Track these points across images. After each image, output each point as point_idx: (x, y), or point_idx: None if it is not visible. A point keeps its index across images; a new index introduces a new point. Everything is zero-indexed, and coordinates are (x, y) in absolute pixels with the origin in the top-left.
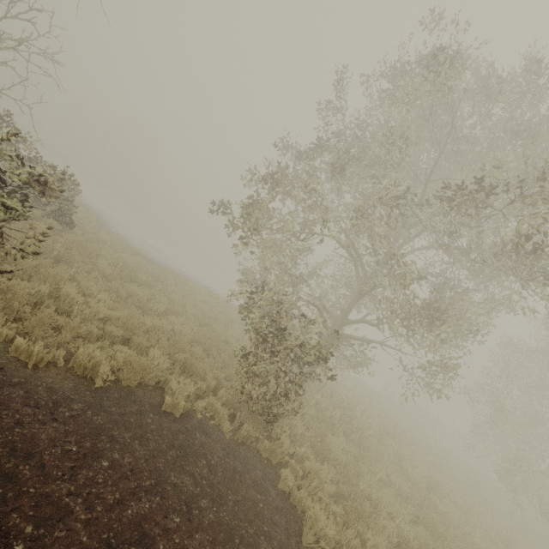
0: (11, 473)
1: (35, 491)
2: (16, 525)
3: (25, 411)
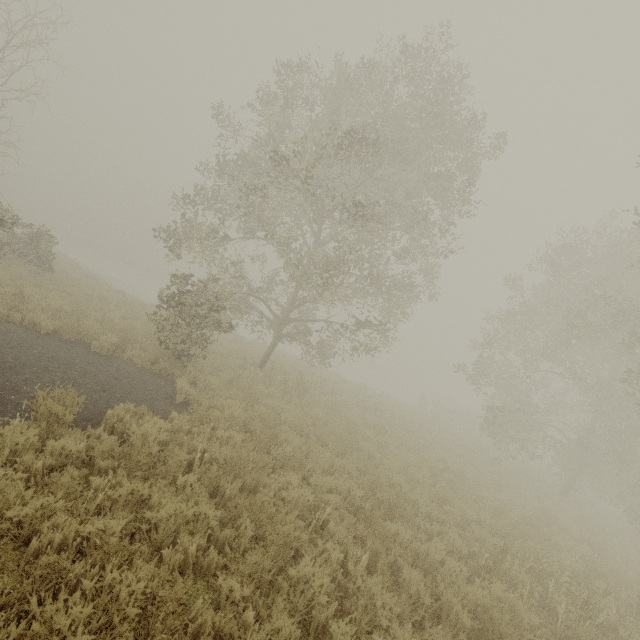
0: None
1: None
2: None
3: None
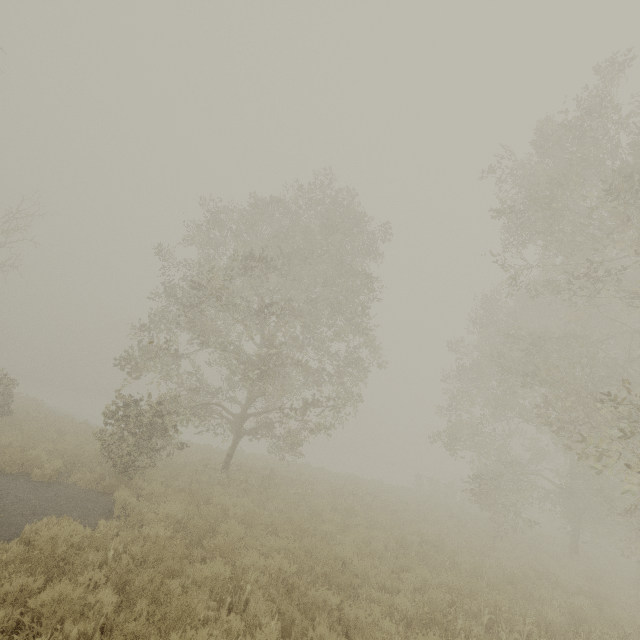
0: None
1: None
2: None
3: None
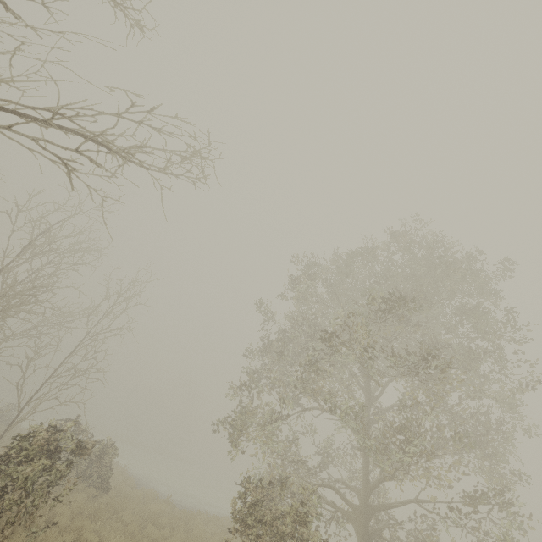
0: None
1: None
2: None
3: None
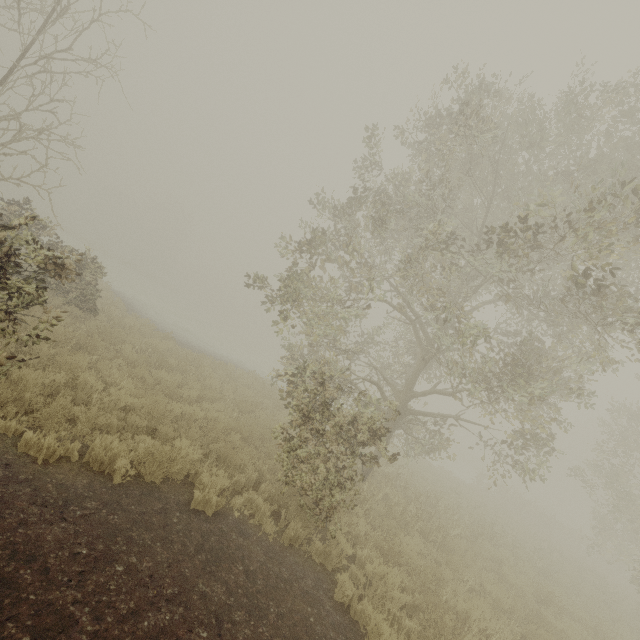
0: (10, 578)
1: (36, 598)
2: (11, 636)
3: (31, 510)
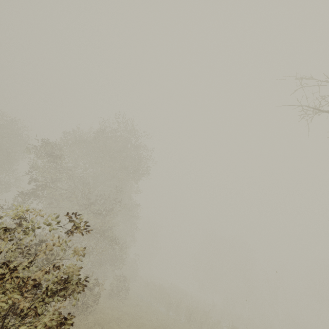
0: None
1: None
2: None
3: None
